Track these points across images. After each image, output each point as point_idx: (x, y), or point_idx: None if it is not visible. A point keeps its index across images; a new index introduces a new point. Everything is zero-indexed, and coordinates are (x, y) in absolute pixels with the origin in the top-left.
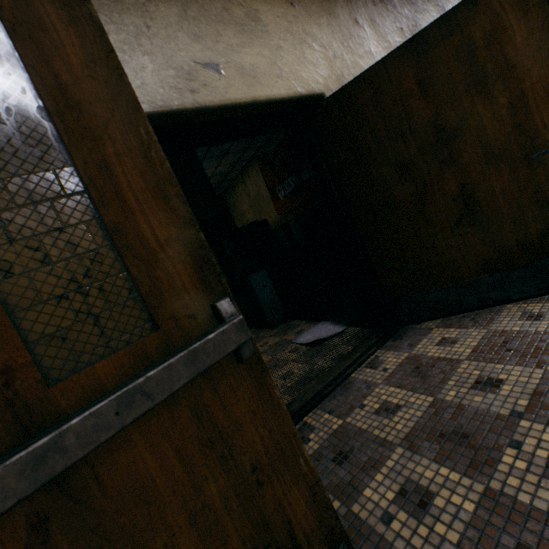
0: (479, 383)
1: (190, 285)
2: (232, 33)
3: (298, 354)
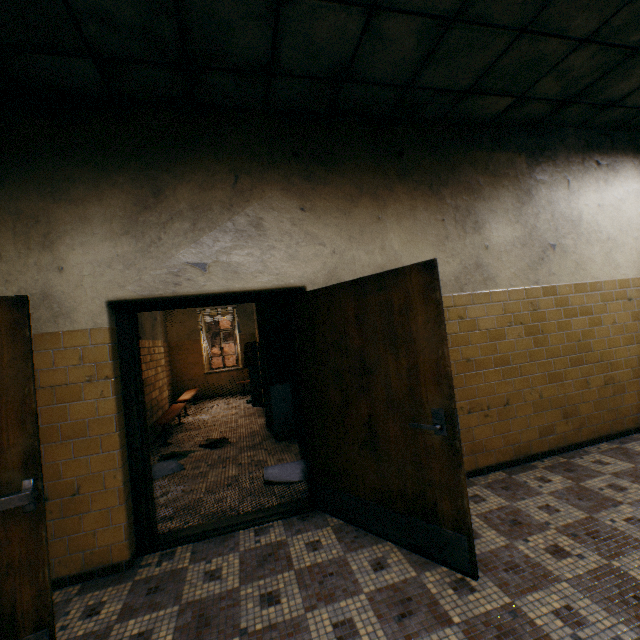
0: (269, 594)
1: (17, 467)
2: (229, 238)
3: (250, 484)
